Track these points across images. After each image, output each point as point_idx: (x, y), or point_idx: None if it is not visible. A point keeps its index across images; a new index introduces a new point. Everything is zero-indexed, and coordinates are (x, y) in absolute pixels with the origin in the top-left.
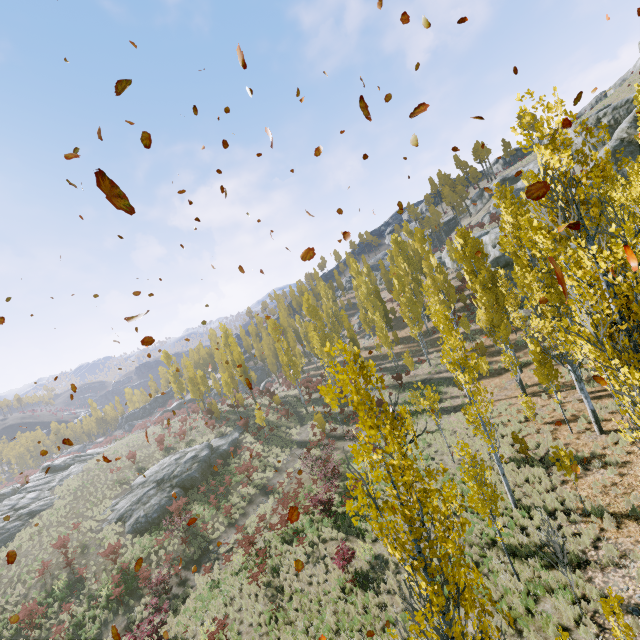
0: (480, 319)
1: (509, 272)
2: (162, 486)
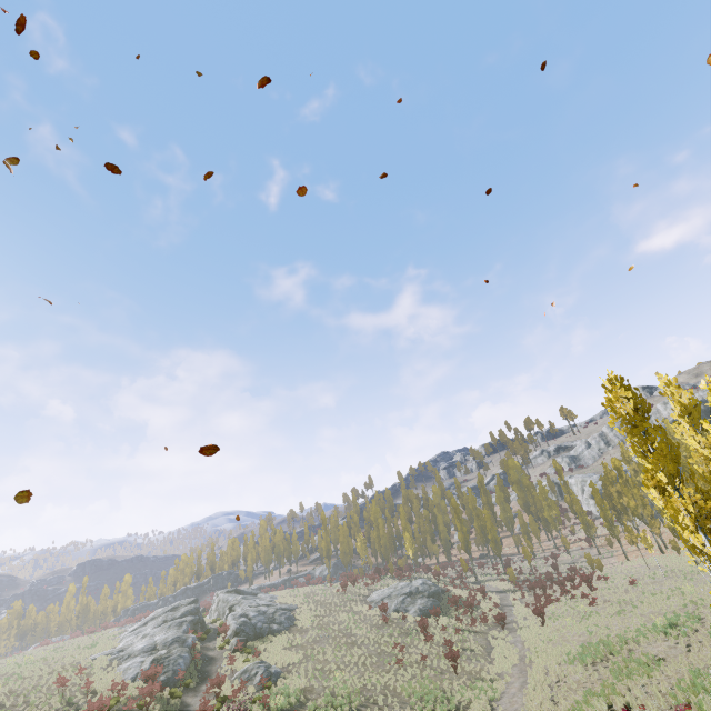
0: (629, 506)
1: None
2: (414, 597)
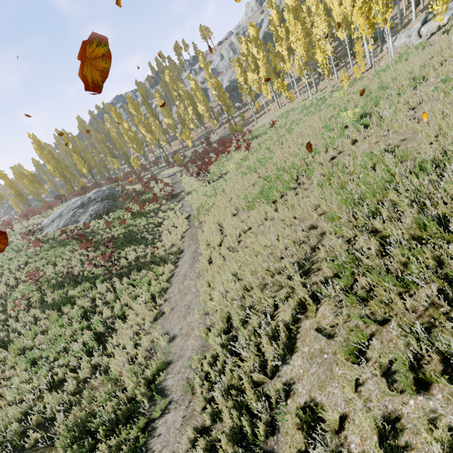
0: (260, 74)
1: (235, 93)
2: (87, 206)
